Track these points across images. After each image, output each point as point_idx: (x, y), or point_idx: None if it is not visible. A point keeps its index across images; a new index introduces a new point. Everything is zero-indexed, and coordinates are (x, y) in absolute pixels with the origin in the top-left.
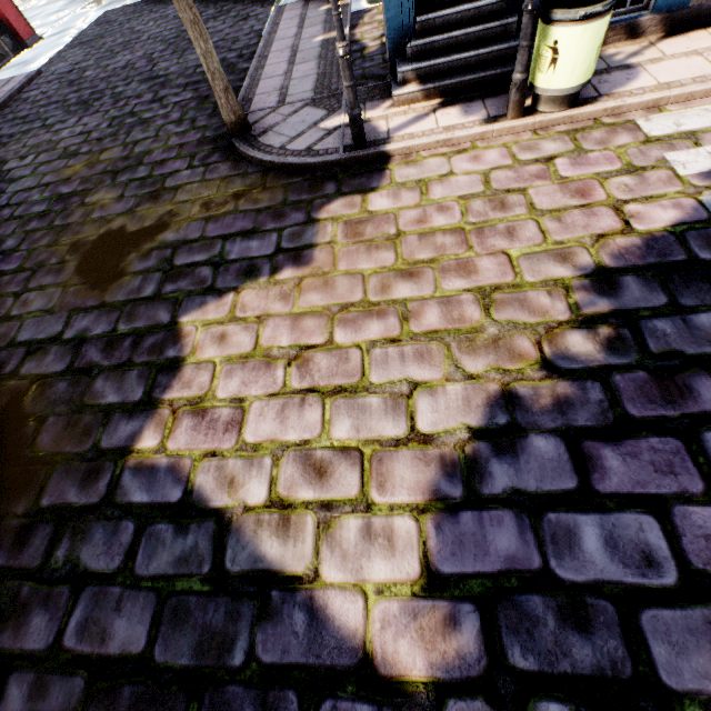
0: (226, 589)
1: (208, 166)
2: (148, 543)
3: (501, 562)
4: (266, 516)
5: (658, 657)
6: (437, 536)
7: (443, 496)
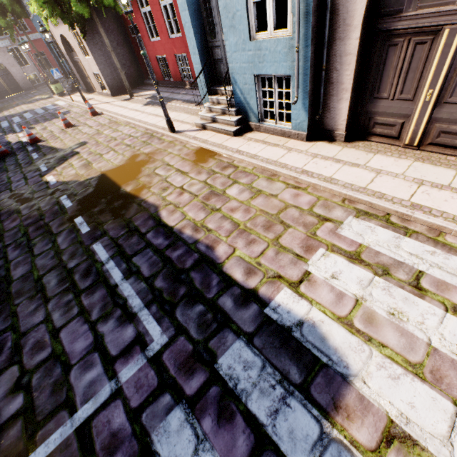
0: None
1: None
2: None
3: None
4: None
5: None
6: None
7: None
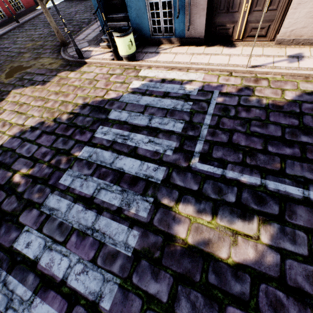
0: None
1: (53, 53)
2: None
3: (12, 146)
4: None
5: (15, 164)
6: (8, 140)
7: (16, 135)
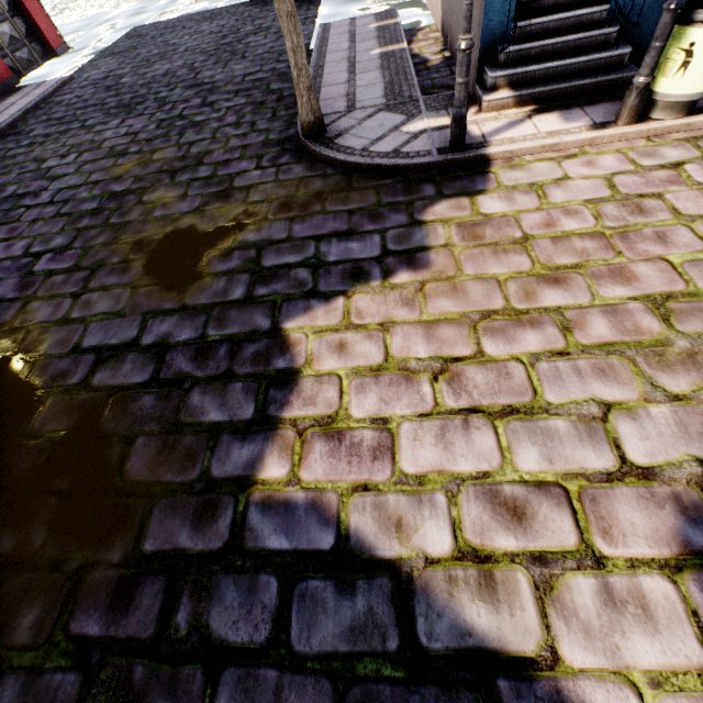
0: (429, 675)
1: (279, 166)
2: (302, 607)
3: None
4: (458, 571)
5: None
6: None
7: (697, 548)
